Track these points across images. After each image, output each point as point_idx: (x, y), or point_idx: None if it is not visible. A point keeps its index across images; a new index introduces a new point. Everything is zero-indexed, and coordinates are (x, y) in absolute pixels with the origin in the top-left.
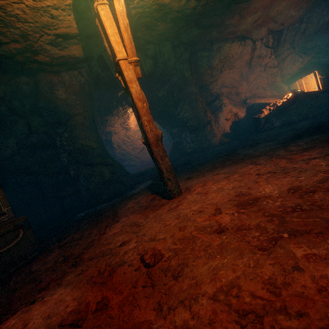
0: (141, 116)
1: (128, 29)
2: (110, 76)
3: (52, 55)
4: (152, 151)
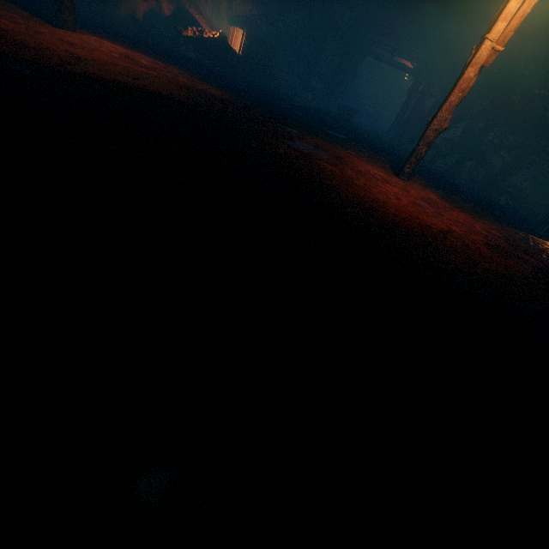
0: None
1: None
2: None
3: None
4: None
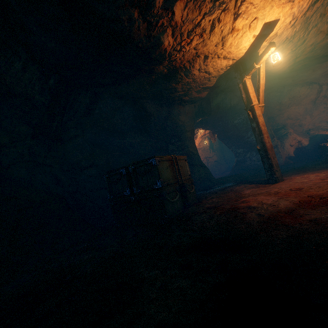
0: (263, 134)
1: (263, 91)
2: (209, 108)
3: (191, 97)
4: (268, 153)
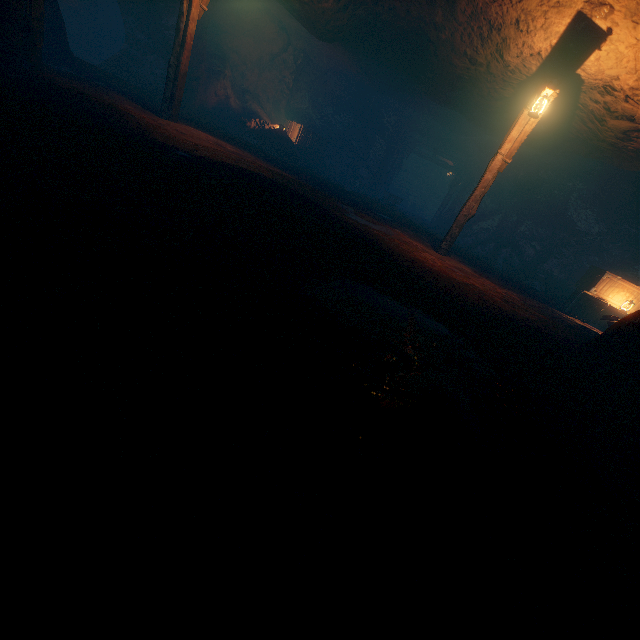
0: (185, 49)
1: None
2: None
3: None
4: (177, 79)
